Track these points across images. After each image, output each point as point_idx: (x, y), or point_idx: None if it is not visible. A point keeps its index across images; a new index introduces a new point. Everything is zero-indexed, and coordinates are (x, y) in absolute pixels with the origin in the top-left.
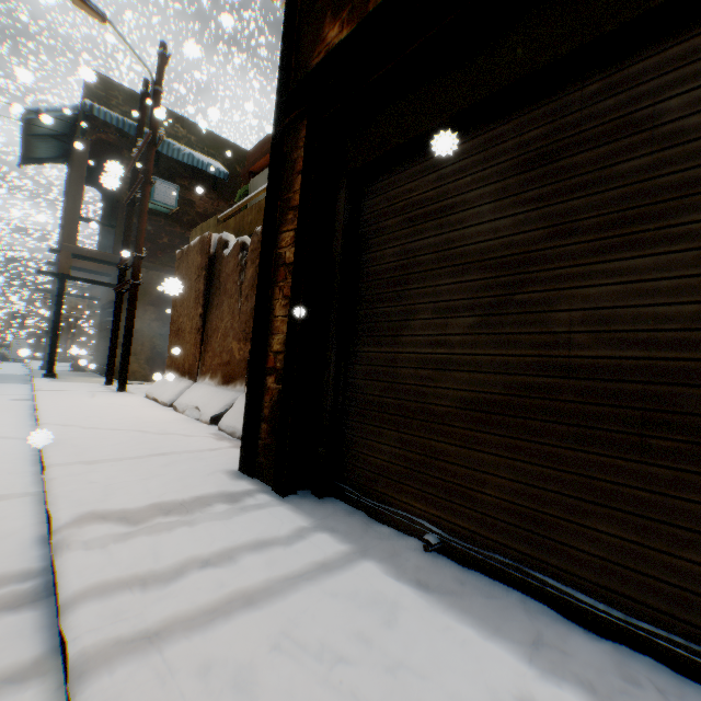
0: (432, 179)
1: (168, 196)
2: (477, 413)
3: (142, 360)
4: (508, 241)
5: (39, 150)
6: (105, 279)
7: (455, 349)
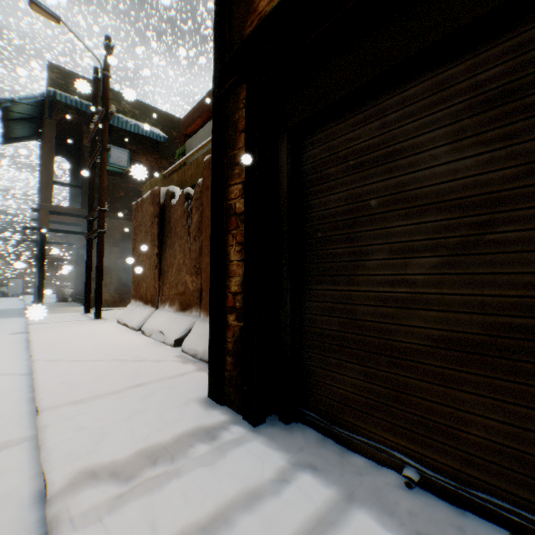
0: (374, 126)
1: (121, 159)
2: (450, 352)
3: (112, 290)
4: (470, 181)
5: (17, 131)
6: (77, 228)
7: (417, 289)
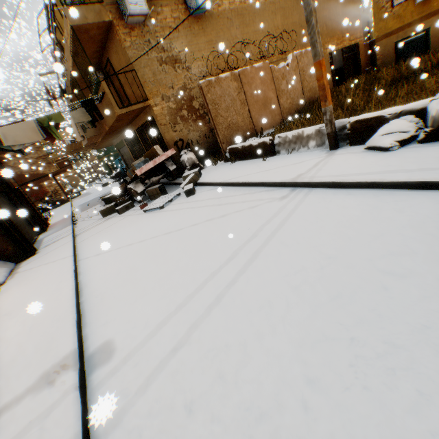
0: None
1: None
2: None
3: None
4: None
5: None
6: None
7: None
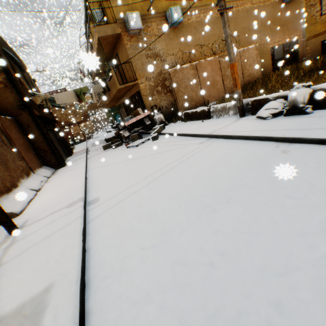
0: None
1: None
2: None
3: None
4: None
5: None
6: None
7: None
